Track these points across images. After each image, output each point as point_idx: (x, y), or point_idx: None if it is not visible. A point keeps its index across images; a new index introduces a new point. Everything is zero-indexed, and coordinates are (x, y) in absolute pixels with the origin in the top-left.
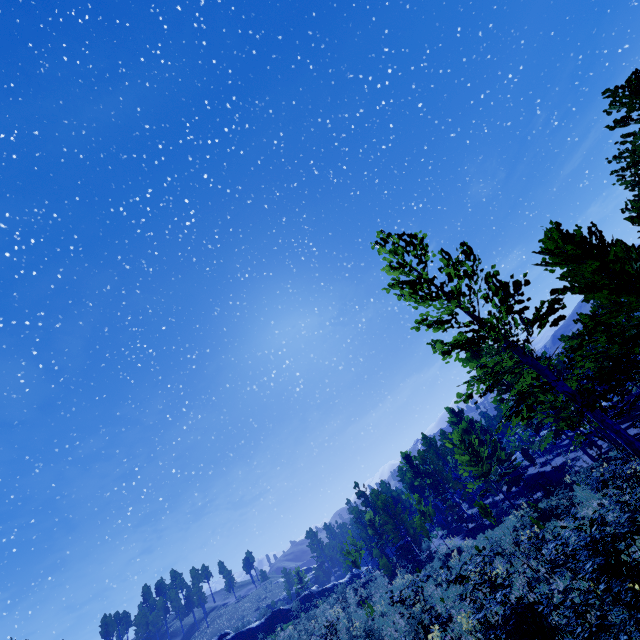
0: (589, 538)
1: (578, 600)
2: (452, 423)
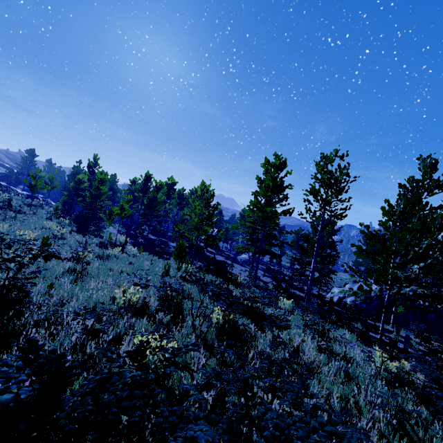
0: None
1: None
2: (196, 191)
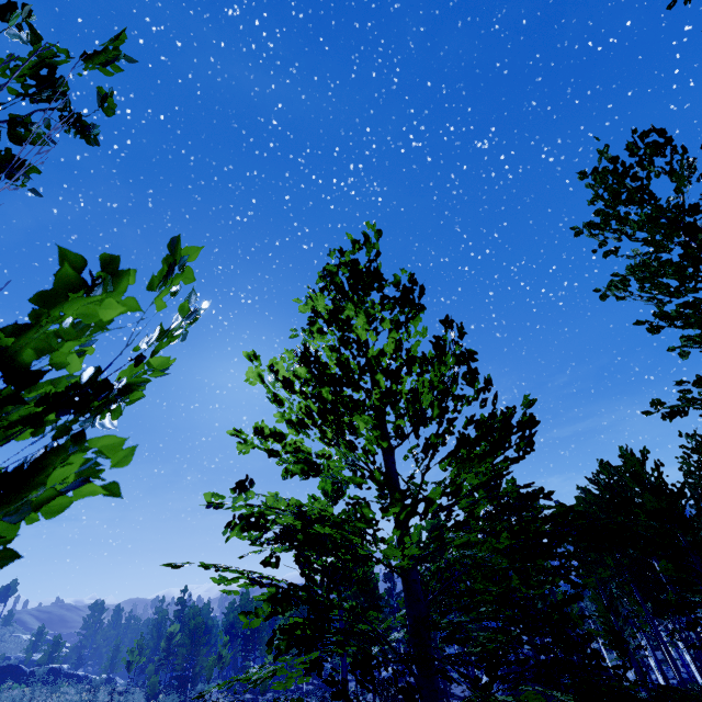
0: None
1: None
2: None
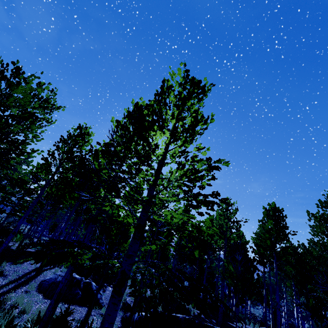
0: None
1: None
2: None
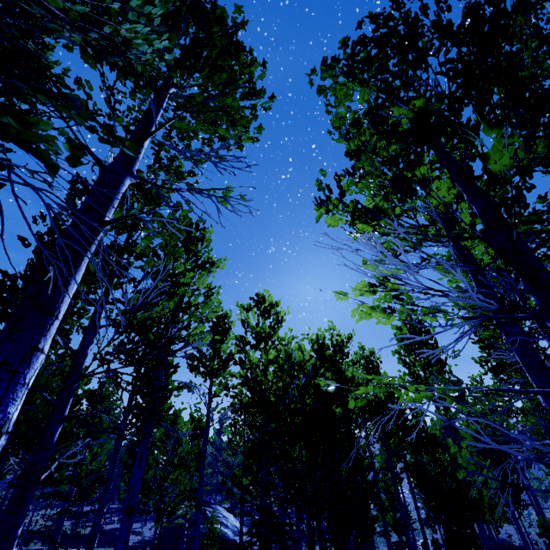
0: None
1: None
2: None
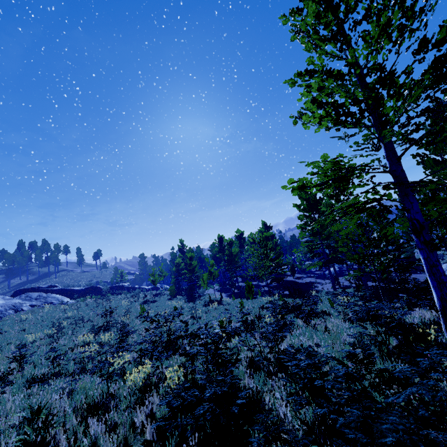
0: (421, 444)
1: (299, 436)
2: (260, 232)
